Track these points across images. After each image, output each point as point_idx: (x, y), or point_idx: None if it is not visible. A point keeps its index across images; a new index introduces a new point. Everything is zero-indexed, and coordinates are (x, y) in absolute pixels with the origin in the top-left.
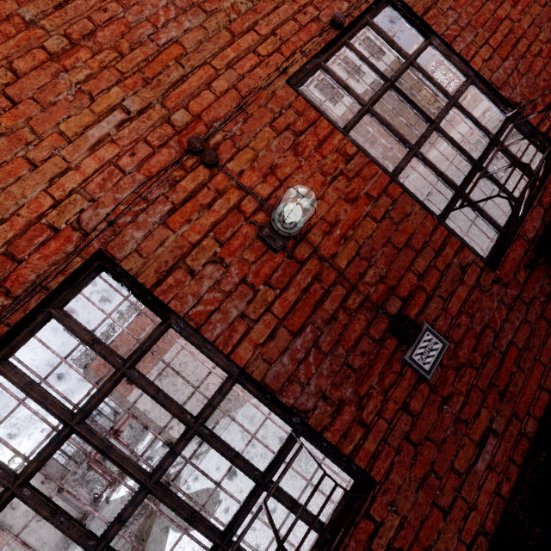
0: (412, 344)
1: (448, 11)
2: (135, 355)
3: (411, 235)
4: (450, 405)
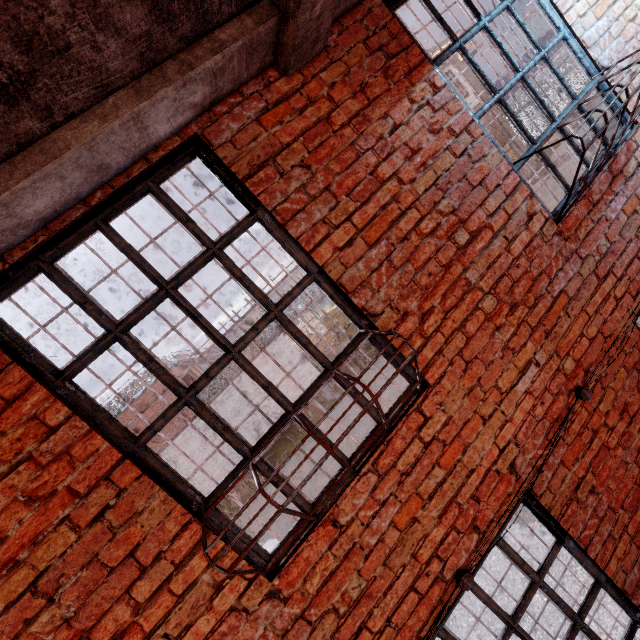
0: None
1: (588, 497)
2: None
3: None
4: None
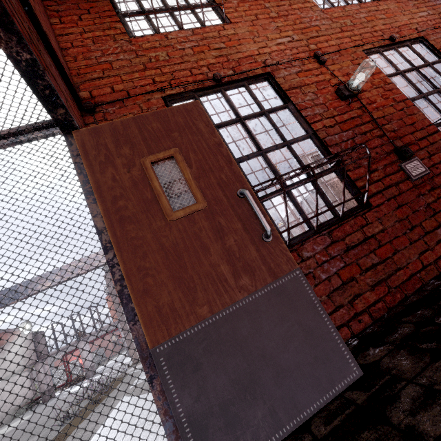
0: (407, 157)
1: None
2: (271, 109)
3: (415, 122)
4: (425, 198)
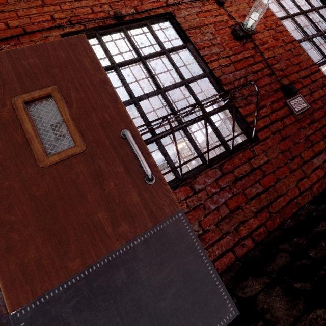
0: (292, 94)
1: None
2: (171, 48)
3: (300, 62)
4: (304, 131)
